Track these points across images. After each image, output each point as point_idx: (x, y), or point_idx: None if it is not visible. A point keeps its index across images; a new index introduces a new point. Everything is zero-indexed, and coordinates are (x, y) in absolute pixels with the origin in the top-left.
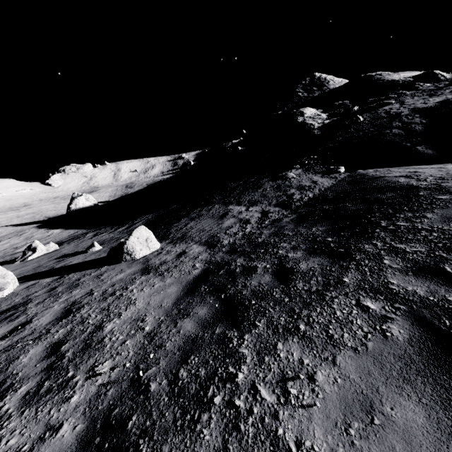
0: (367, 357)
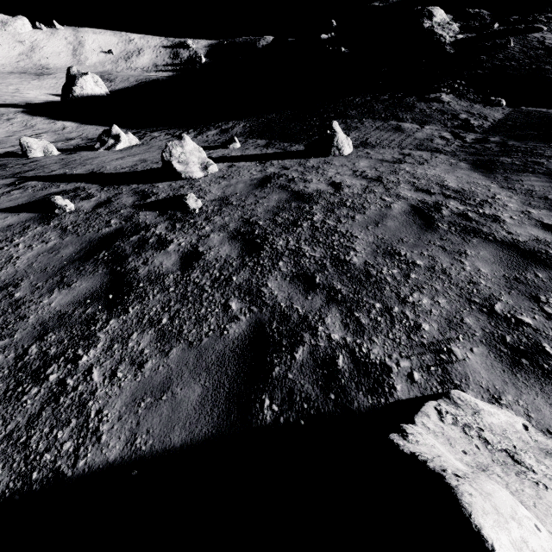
0: None
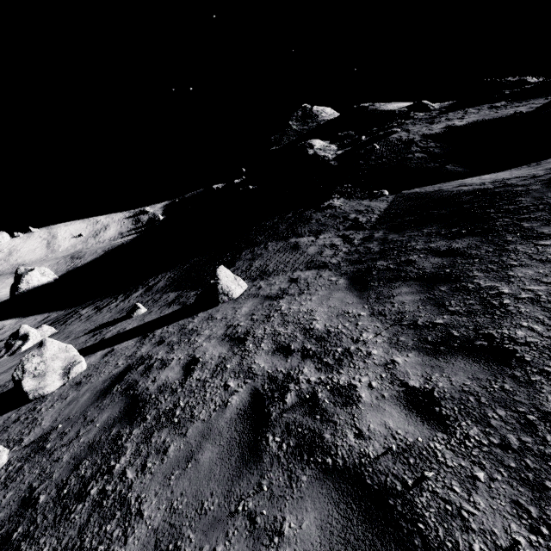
0: None
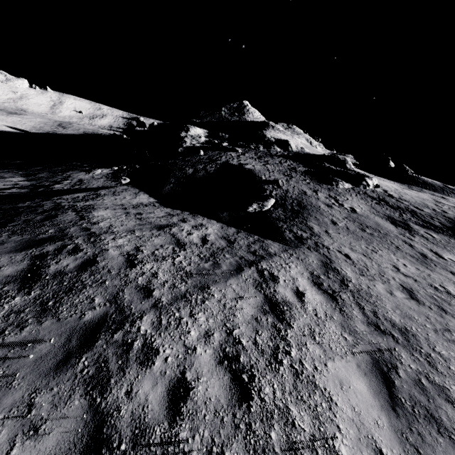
0: None
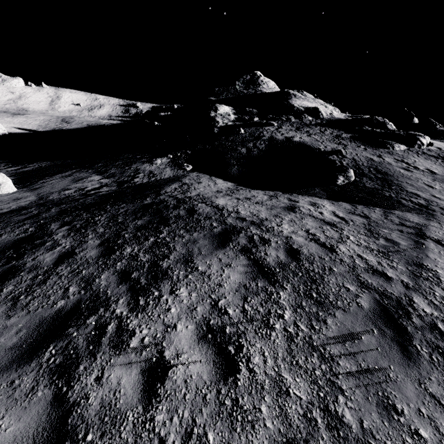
0: (1, 240)
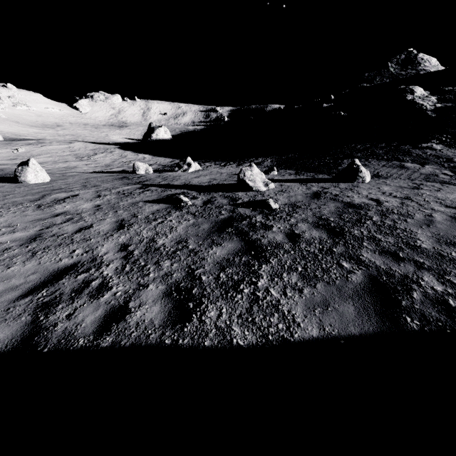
0: None
